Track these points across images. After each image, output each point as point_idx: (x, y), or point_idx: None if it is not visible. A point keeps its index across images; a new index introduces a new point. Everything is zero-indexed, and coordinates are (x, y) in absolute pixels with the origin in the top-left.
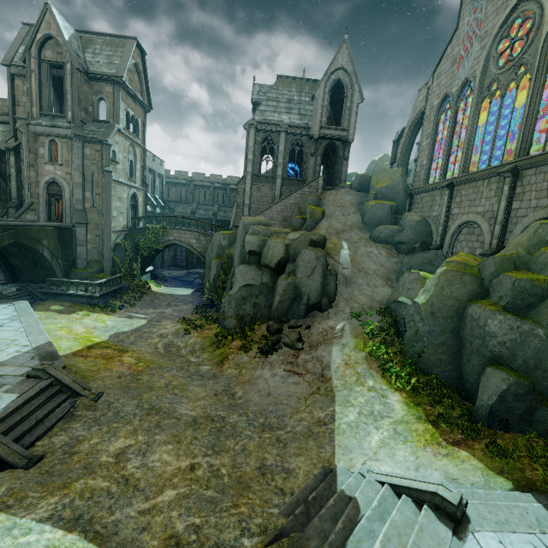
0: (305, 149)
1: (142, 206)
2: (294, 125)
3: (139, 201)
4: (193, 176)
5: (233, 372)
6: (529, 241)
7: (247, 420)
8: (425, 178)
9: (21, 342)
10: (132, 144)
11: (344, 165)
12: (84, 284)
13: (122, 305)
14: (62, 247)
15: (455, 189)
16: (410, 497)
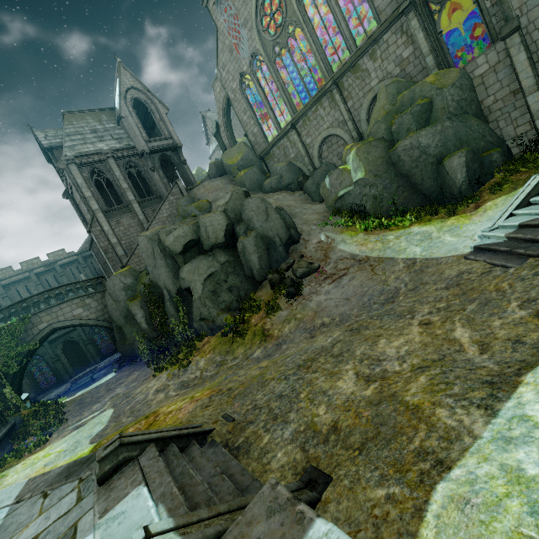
0: (141, 168)
1: None
2: (117, 148)
3: None
4: None
5: (290, 325)
6: (388, 99)
7: (369, 312)
8: (264, 140)
9: None
10: None
11: (187, 169)
12: None
13: (44, 433)
14: None
15: (298, 127)
16: (535, 197)
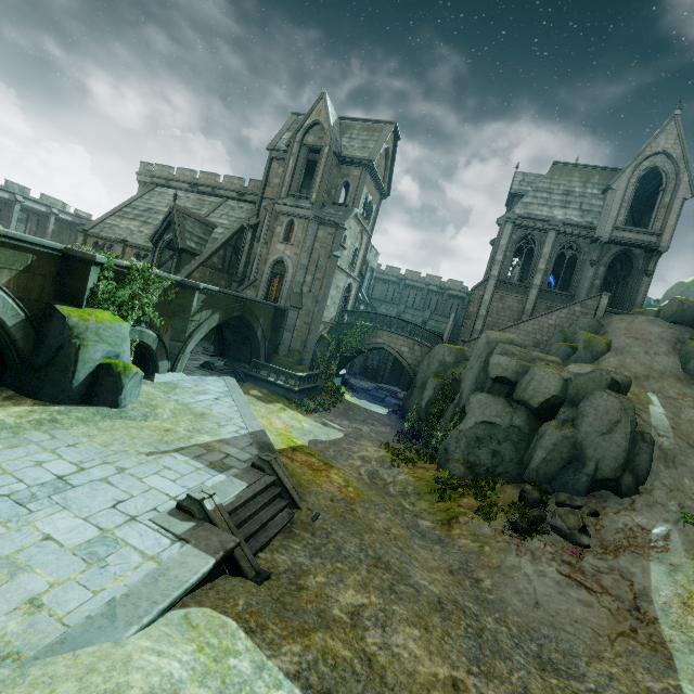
0: (581, 255)
1: (352, 299)
2: (571, 223)
3: (352, 293)
4: (406, 274)
5: (469, 543)
6: None
7: (511, 636)
8: None
9: (238, 422)
10: (361, 230)
11: (644, 283)
12: (286, 374)
13: (316, 407)
14: (272, 329)
15: None
16: None
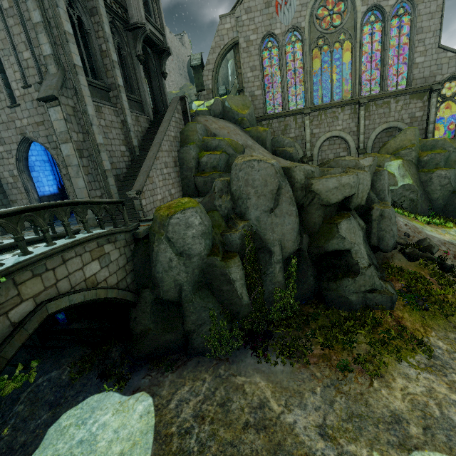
0: (125, 45)
1: None
2: None
3: None
4: None
5: None
6: (416, 137)
7: None
8: (264, 107)
9: None
10: None
11: (165, 85)
12: None
13: None
14: None
15: (311, 115)
16: None
